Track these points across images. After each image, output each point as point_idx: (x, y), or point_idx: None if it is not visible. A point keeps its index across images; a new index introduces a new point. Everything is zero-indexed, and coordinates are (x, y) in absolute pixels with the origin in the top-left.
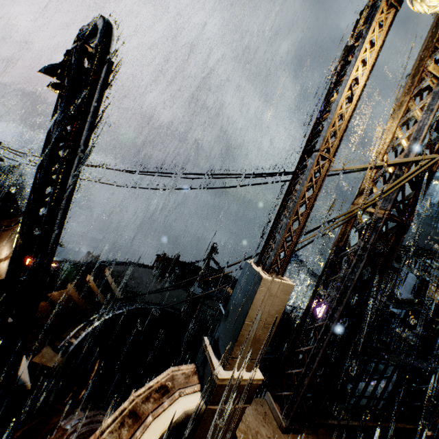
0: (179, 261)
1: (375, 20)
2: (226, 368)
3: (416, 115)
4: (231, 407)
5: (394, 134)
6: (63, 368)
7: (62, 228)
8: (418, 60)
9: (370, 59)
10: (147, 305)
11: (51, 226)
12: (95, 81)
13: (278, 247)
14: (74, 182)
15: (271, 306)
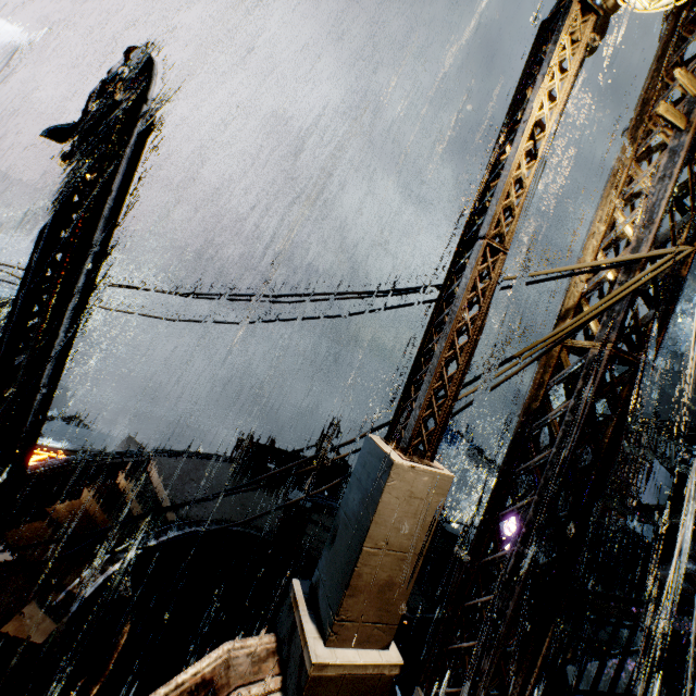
0: (274, 449)
1: (565, 29)
2: (328, 641)
3: (644, 186)
4: None
5: (611, 219)
6: (58, 643)
7: (57, 384)
8: (640, 104)
9: (562, 91)
10: (215, 525)
11: (33, 379)
12: (120, 142)
13: (422, 407)
14: (81, 306)
15: (413, 517)
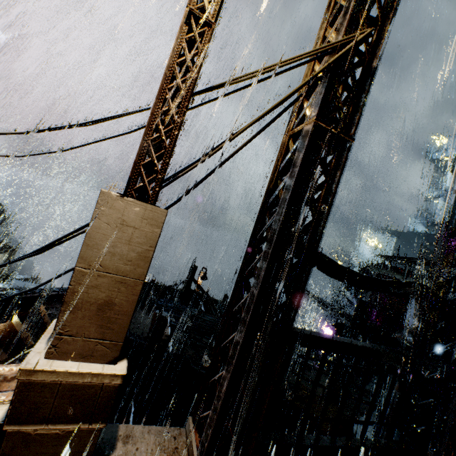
0: (155, 285)
1: None
2: (47, 353)
3: (343, 2)
4: (65, 429)
5: (323, 37)
6: None
7: None
8: None
9: None
10: None
11: None
12: None
13: (138, 152)
14: None
15: (128, 243)
